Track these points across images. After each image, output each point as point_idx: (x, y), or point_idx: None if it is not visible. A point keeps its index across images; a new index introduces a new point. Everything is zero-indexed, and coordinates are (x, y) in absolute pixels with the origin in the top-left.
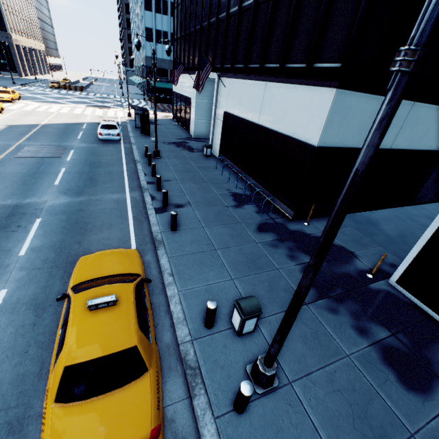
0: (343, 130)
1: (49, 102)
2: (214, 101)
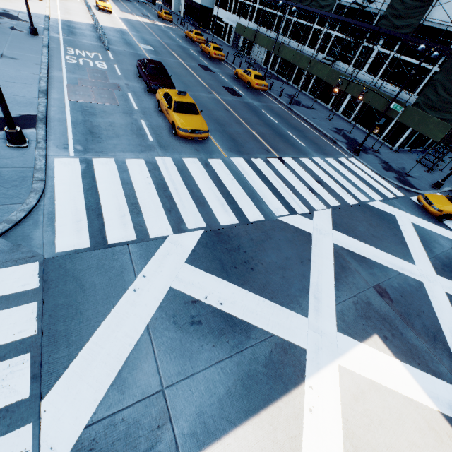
0: (206, 2)
1: None
2: None
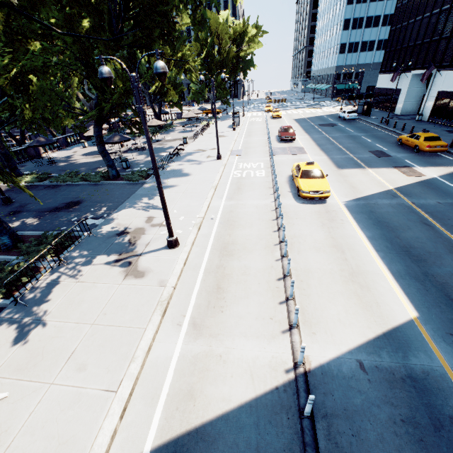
0: None
1: (284, 110)
2: (429, 86)
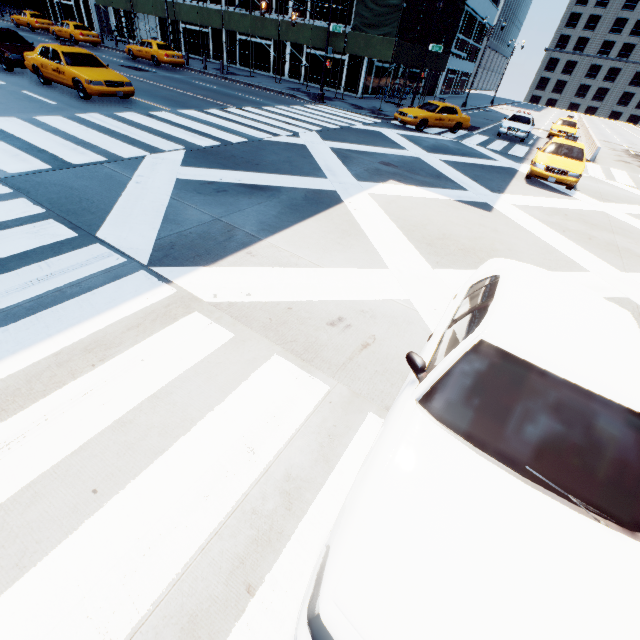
0: None
1: None
2: None
